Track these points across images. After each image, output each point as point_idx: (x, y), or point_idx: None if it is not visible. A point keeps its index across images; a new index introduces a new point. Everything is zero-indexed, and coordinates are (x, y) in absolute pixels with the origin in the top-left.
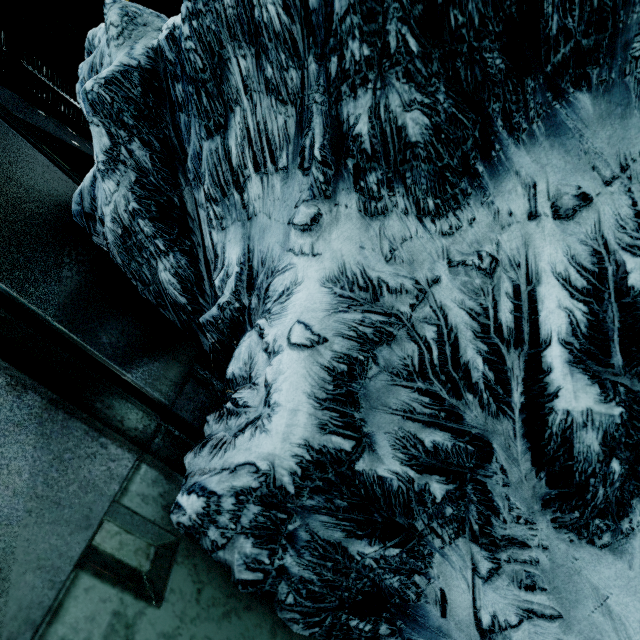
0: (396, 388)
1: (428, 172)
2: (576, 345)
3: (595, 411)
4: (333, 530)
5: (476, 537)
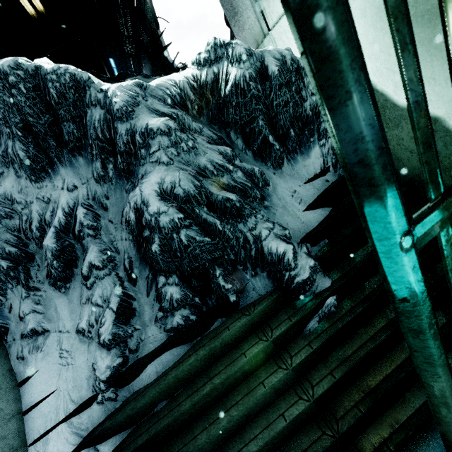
0: (7, 233)
1: (29, 168)
2: (59, 228)
3: (49, 245)
4: None
5: (24, 285)
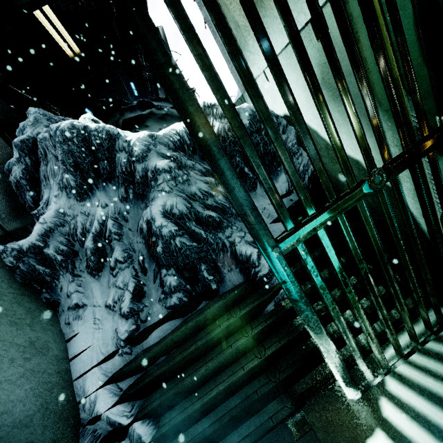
0: (61, 236)
1: (76, 192)
2: (95, 234)
3: (89, 246)
4: (34, 262)
5: (71, 273)
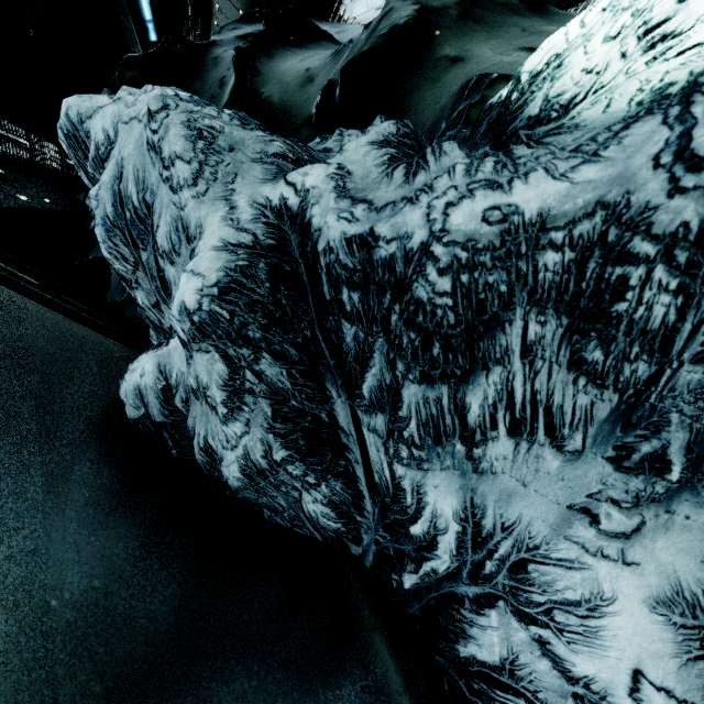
0: None
1: None
2: None
3: None
4: None
5: None
